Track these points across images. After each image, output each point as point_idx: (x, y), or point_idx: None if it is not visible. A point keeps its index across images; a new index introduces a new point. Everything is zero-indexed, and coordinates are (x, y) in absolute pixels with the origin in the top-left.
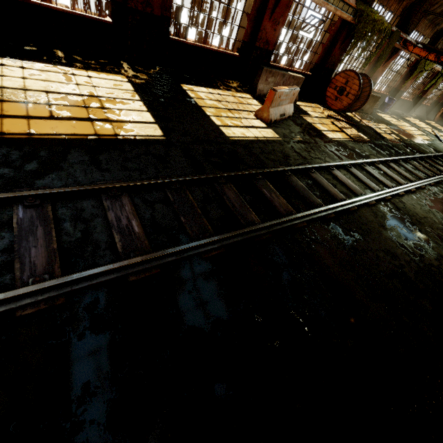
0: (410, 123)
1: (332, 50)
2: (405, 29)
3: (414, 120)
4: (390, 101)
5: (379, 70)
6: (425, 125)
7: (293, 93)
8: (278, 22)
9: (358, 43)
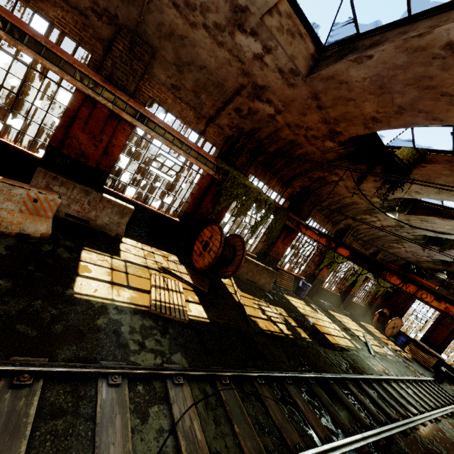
0: (333, 318)
1: (202, 201)
2: (296, 212)
3: (343, 317)
4: (304, 285)
5: (279, 246)
6: (356, 326)
7: (28, 195)
8: (101, 139)
9: (230, 201)
